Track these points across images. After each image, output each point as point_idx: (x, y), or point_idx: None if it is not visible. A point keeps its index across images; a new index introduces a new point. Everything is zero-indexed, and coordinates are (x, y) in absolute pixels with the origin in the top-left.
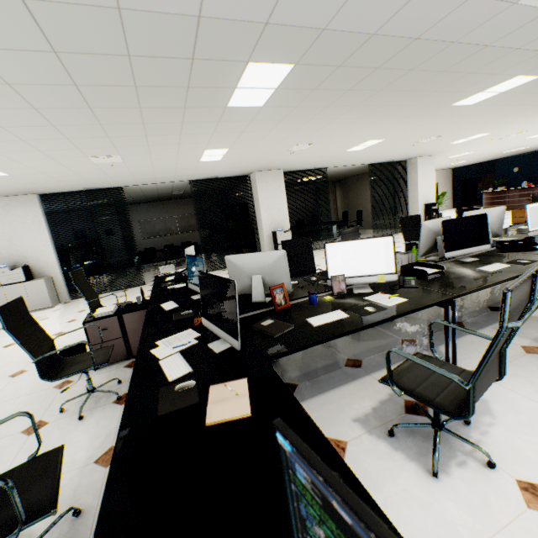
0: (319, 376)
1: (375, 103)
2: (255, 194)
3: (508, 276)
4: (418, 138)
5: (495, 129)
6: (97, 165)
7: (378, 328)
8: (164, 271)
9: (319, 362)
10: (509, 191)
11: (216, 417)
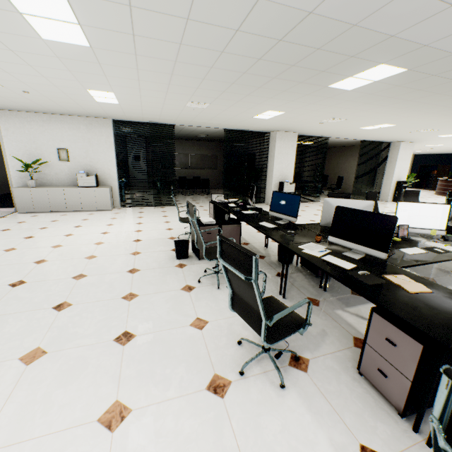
0: None
1: (423, 101)
2: (271, 149)
3: None
4: (420, 128)
5: None
6: (184, 107)
7: None
8: (216, 199)
9: None
10: None
11: (412, 290)
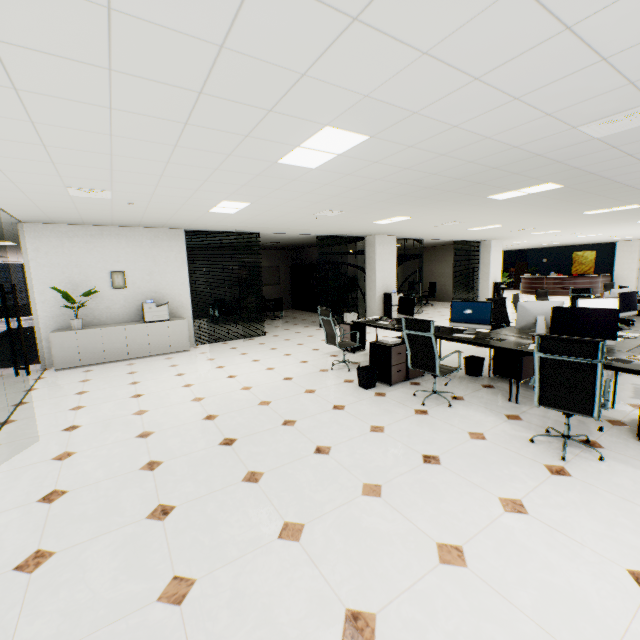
0: None
1: (551, 206)
2: (369, 256)
3: None
4: (523, 227)
5: (571, 228)
6: (309, 215)
7: None
8: (349, 318)
9: None
10: (547, 278)
11: None
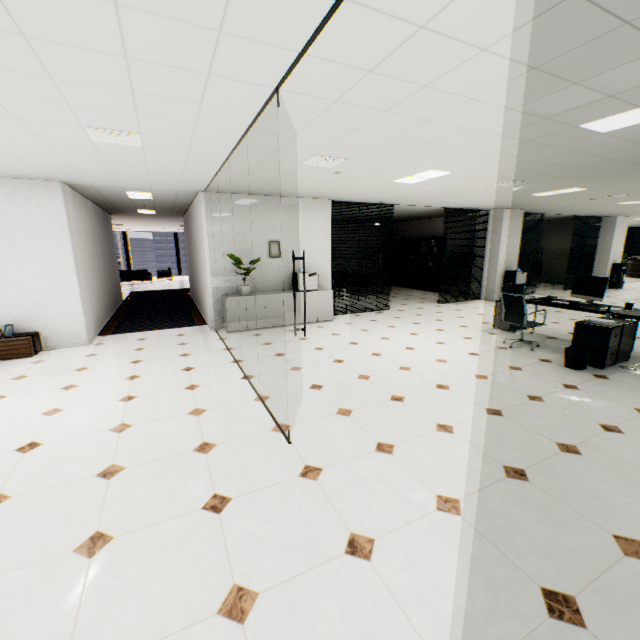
0: None
1: None
2: (493, 231)
3: None
4: None
5: None
6: (482, 186)
7: None
8: None
9: None
10: None
11: None
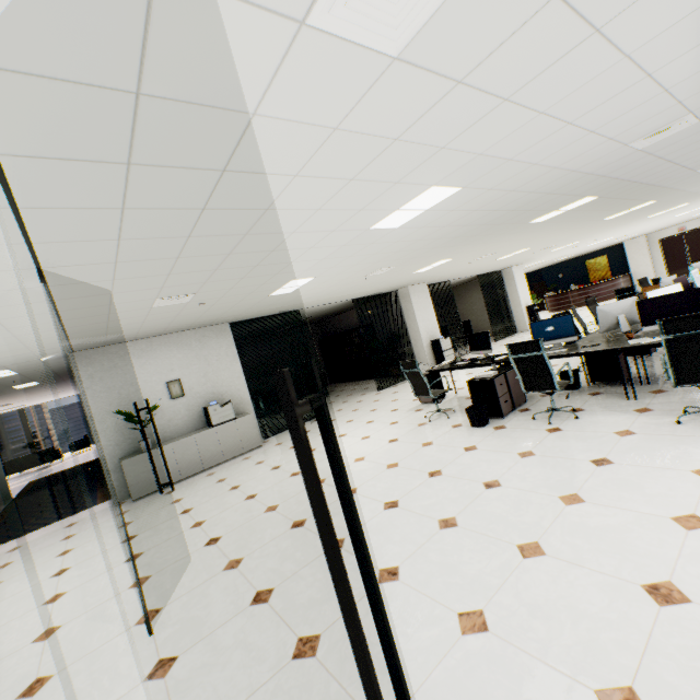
0: None
1: (579, 219)
2: (406, 308)
3: None
4: (546, 246)
5: (588, 237)
6: (359, 278)
7: (655, 355)
8: (422, 369)
9: (660, 369)
10: (571, 291)
11: None
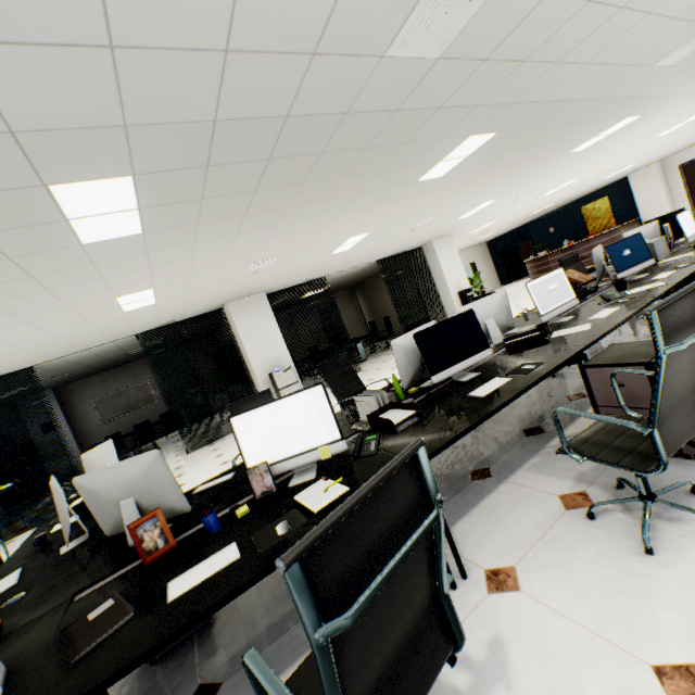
0: (263, 649)
1: (312, 198)
2: (235, 331)
3: (500, 403)
4: (412, 222)
5: (497, 194)
6: None
7: None
8: None
9: (274, 613)
10: (551, 254)
11: None
